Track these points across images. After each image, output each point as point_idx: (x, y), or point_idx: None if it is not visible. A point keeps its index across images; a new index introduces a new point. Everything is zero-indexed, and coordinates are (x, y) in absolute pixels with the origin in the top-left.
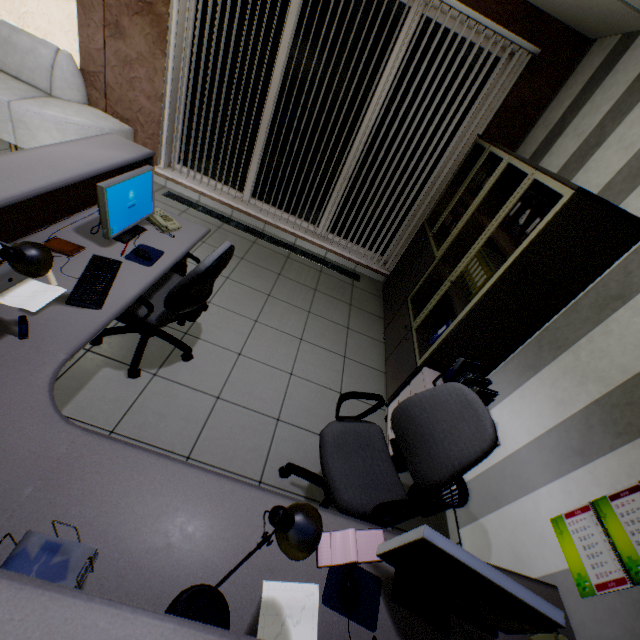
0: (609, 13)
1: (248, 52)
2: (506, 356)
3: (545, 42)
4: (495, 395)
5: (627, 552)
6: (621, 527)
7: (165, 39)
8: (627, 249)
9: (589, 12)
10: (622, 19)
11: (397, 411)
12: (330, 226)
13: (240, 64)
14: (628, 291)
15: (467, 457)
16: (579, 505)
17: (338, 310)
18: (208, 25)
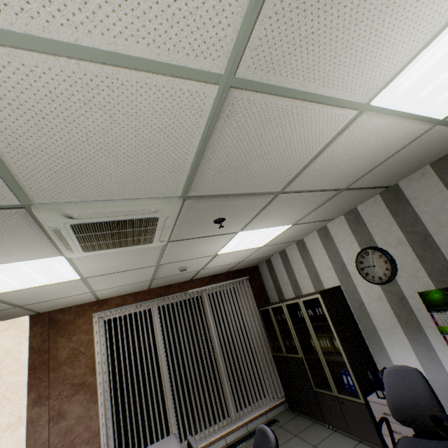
0: (260, 260)
1: (149, 358)
2: (371, 357)
3: (246, 274)
4: None
5: None
6: None
7: (95, 393)
8: (343, 294)
9: (254, 262)
10: (264, 259)
11: (394, 413)
12: (237, 405)
13: (141, 369)
14: (359, 301)
15: (425, 385)
16: None
17: (297, 444)
18: (122, 365)
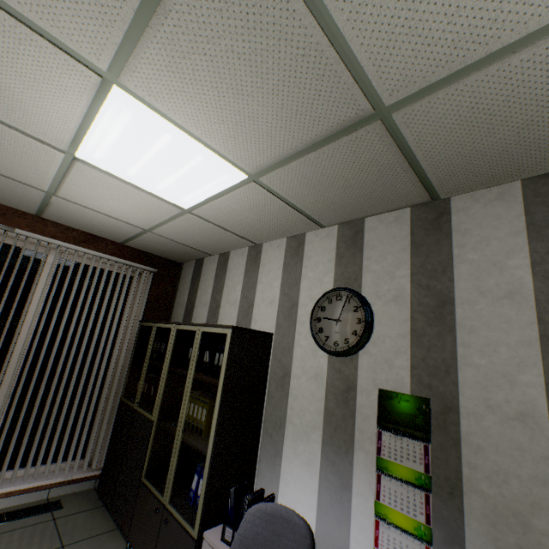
0: (186, 251)
1: None
2: (256, 460)
3: (157, 266)
4: (274, 497)
5: (411, 525)
6: (396, 511)
7: None
8: (270, 349)
9: (176, 252)
10: (193, 253)
11: None
12: None
13: None
14: (287, 369)
15: None
16: (373, 525)
17: None
18: None
